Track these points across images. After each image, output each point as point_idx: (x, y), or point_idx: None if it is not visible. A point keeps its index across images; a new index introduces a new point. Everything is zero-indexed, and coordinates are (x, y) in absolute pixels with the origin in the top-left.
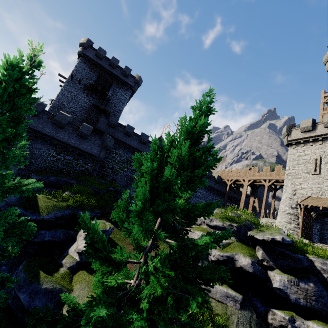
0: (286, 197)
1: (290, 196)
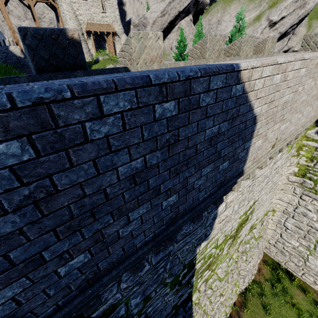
0: (75, 25)
1: (77, 23)
